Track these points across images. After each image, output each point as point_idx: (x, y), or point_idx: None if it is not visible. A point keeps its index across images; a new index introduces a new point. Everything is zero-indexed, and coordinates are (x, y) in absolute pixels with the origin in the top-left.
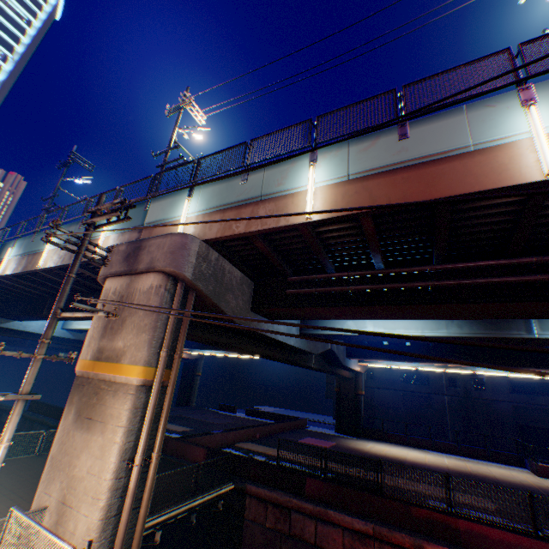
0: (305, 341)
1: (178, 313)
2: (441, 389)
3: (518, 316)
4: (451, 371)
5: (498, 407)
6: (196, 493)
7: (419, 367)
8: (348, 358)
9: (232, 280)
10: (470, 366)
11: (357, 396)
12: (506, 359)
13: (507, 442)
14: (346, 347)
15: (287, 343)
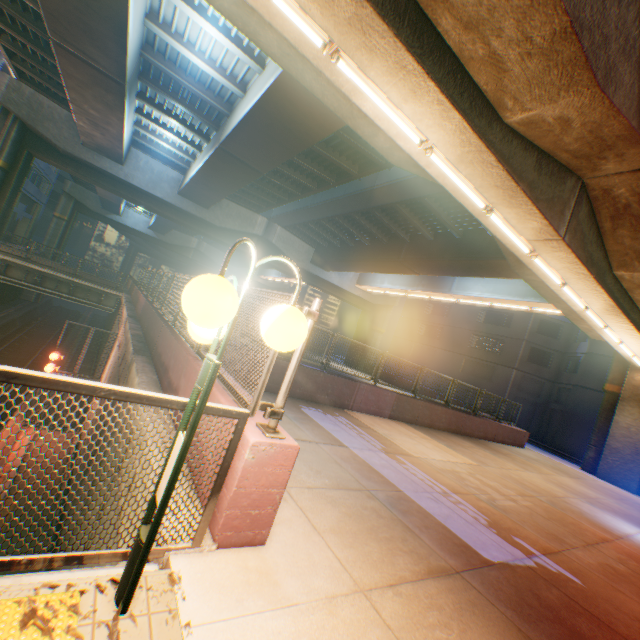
0: (193, 206)
1: (4, 127)
2: (512, 361)
3: (116, 96)
4: (542, 344)
5: (581, 397)
6: (78, 276)
7: (407, 293)
8: (320, 268)
9: (56, 115)
10: (446, 289)
11: (370, 332)
12: (417, 254)
13: (571, 441)
14: (314, 253)
15: (150, 193)
